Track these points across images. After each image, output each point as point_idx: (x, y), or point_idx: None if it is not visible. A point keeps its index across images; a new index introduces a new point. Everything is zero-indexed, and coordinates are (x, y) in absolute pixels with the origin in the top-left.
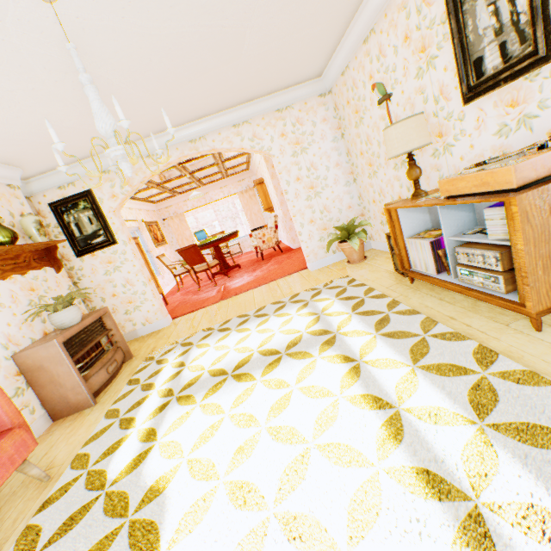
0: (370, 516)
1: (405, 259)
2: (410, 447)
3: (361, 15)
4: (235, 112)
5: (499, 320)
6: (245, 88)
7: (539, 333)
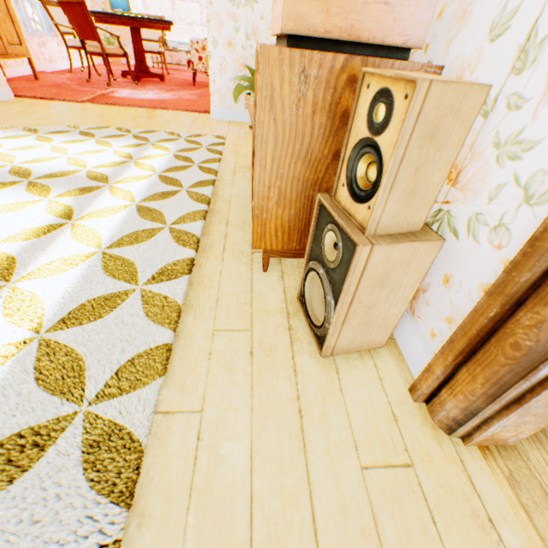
0: None
1: None
2: None
3: None
4: None
5: None
6: None
7: (261, 274)
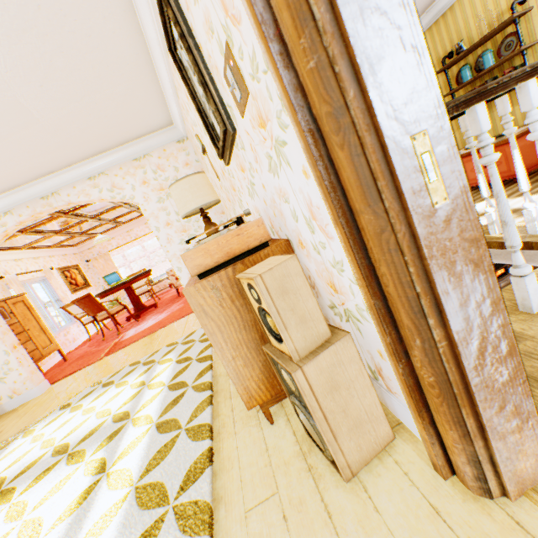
0: None
1: None
2: None
3: (160, 74)
4: (87, 165)
5: None
6: (81, 144)
7: (270, 427)
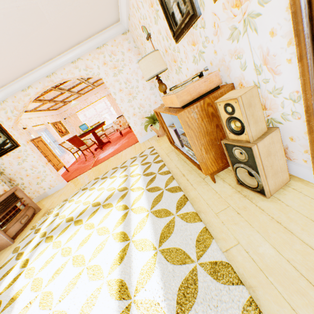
0: (89, 310)
1: (171, 138)
2: (123, 266)
3: None
4: (70, 53)
5: (202, 176)
6: (67, 38)
7: (214, 184)
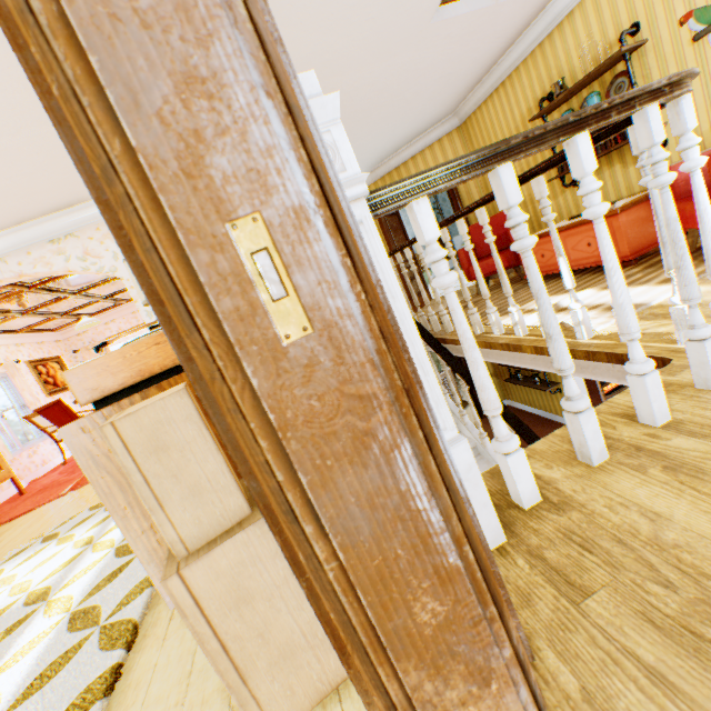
0: None
1: None
2: None
3: None
4: (47, 223)
5: None
6: (33, 193)
7: None
